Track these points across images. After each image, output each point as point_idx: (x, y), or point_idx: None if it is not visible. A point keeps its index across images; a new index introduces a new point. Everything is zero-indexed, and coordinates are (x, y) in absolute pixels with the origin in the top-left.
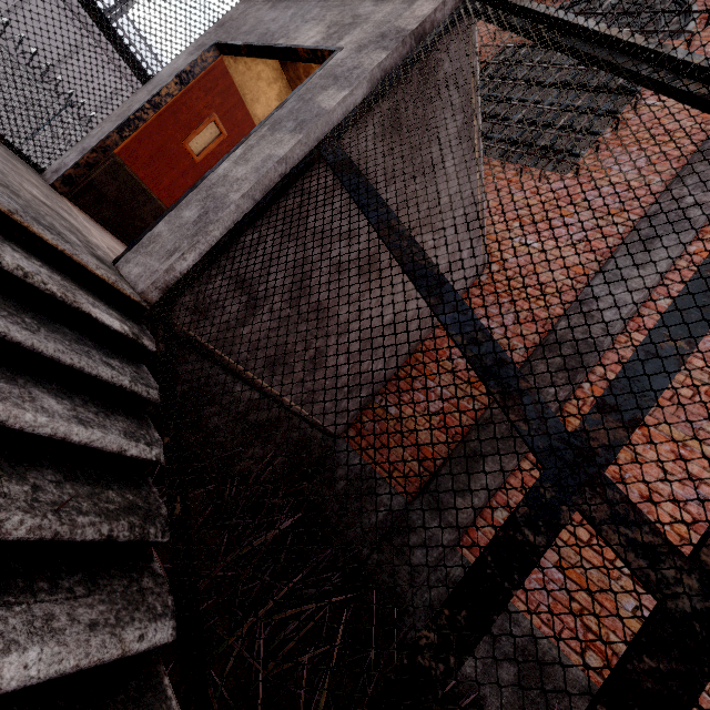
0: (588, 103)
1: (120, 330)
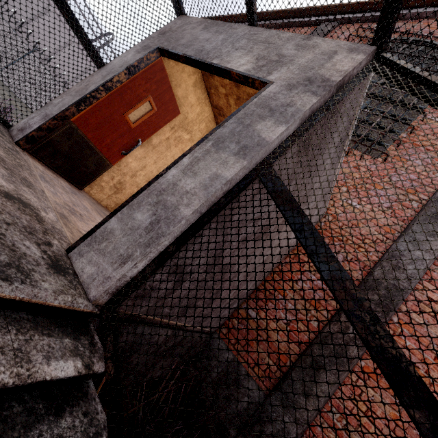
0: (391, 111)
1: (73, 374)
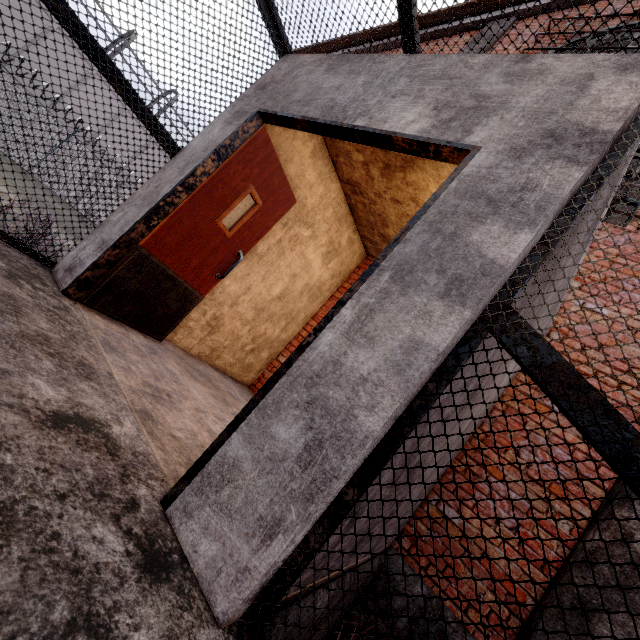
0: None
1: None
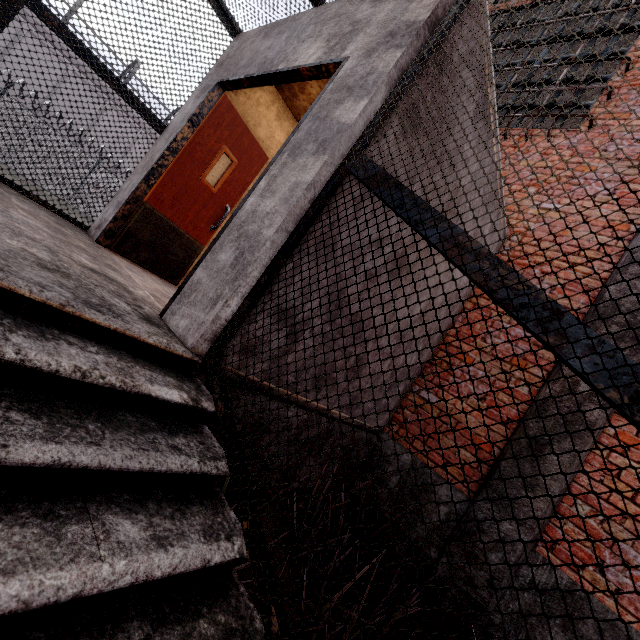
0: (586, 51)
1: (179, 400)
